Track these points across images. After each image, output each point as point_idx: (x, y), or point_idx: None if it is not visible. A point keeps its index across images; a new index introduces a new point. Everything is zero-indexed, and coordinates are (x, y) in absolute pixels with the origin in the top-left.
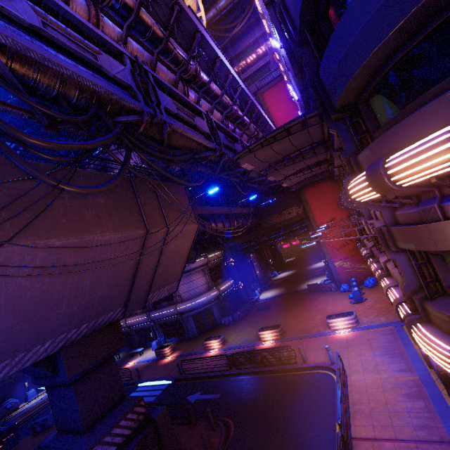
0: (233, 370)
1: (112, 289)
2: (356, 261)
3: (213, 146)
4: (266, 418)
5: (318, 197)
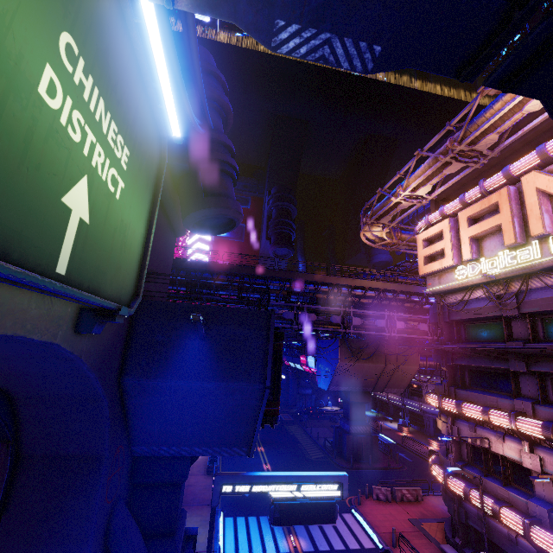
0: (429, 459)
1: (369, 380)
2: None
3: (426, 338)
4: (421, 477)
5: None
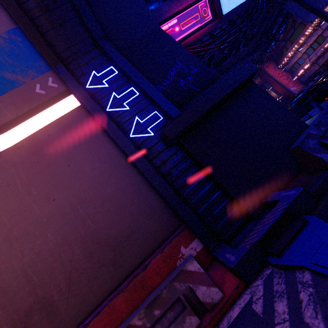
0: None
1: None
2: (297, 86)
3: None
4: None
5: (268, 67)
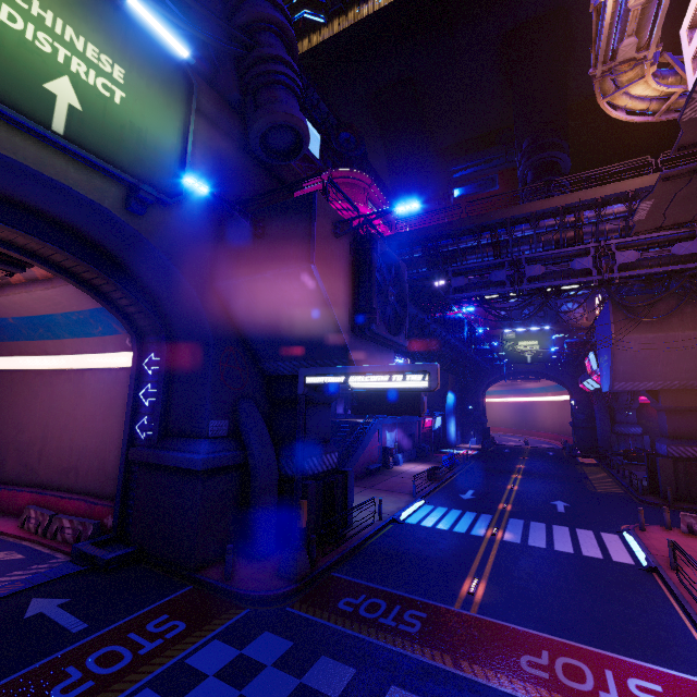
0: None
1: None
2: None
3: None
4: None
5: None
